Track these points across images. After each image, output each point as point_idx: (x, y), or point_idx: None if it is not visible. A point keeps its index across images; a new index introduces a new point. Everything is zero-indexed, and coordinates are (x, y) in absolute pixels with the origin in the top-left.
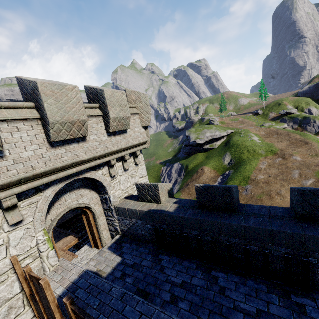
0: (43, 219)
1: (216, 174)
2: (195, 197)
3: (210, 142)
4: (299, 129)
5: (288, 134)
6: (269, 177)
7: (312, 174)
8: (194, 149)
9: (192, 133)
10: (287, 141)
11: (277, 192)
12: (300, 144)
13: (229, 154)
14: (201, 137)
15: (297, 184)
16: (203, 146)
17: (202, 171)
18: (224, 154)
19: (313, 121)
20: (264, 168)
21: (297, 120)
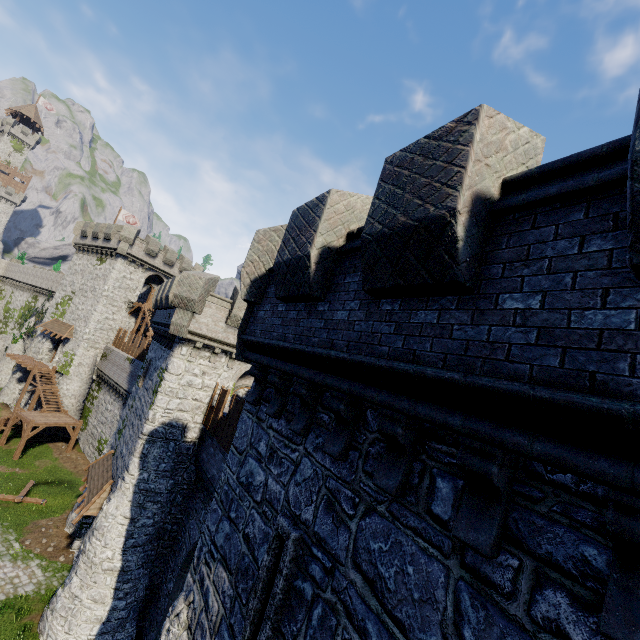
0: (238, 376)
1: None
2: None
3: None
4: None
5: None
6: None
7: None
8: None
9: None
10: None
11: None
12: None
13: None
14: None
15: None
16: None
17: None
18: None
19: None
20: None
21: None
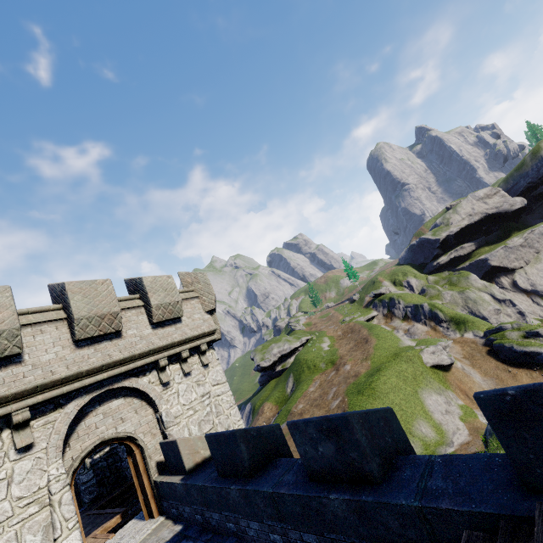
0: None
1: (275, 412)
2: None
3: (283, 361)
4: (389, 315)
5: (360, 331)
6: (307, 404)
7: (344, 389)
8: (266, 375)
9: (257, 354)
10: (354, 342)
11: None
12: (362, 344)
13: (292, 377)
14: (266, 358)
15: (326, 408)
16: (275, 368)
17: (262, 410)
18: (288, 378)
19: (398, 302)
20: (311, 391)
21: (385, 304)
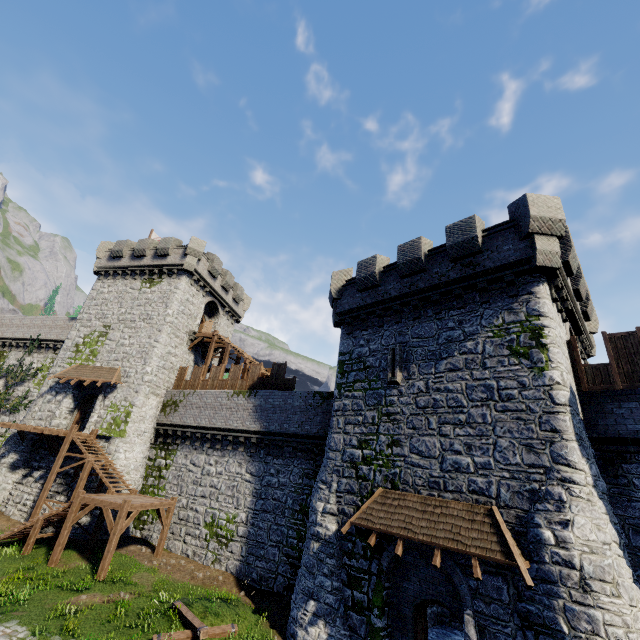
0: (569, 334)
1: None
2: None
3: None
4: None
5: None
6: None
7: None
8: None
9: None
10: None
11: None
12: None
13: None
14: None
15: None
16: None
17: None
18: None
19: None
20: None
21: None
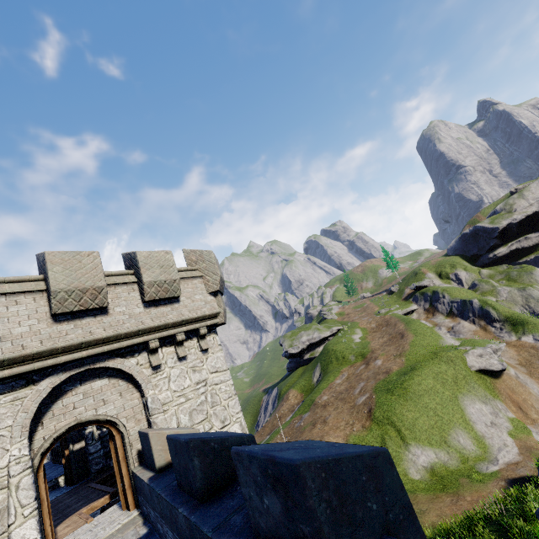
0: None
1: (300, 400)
2: (263, 439)
3: (311, 349)
4: (431, 310)
5: (396, 325)
6: (332, 396)
7: (372, 386)
8: (294, 362)
9: (286, 340)
10: (388, 336)
11: (325, 418)
12: (397, 339)
13: (319, 366)
14: (295, 345)
15: (352, 403)
16: (303, 356)
17: (287, 396)
18: (315, 367)
19: (442, 296)
20: (337, 384)
21: (427, 297)
